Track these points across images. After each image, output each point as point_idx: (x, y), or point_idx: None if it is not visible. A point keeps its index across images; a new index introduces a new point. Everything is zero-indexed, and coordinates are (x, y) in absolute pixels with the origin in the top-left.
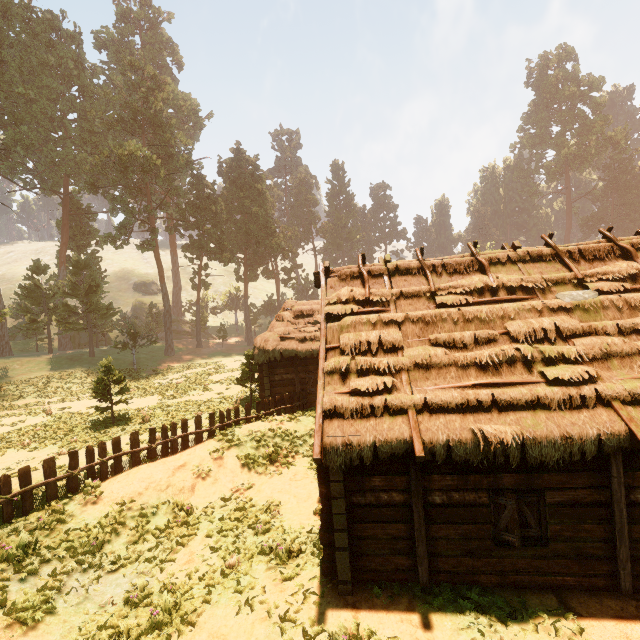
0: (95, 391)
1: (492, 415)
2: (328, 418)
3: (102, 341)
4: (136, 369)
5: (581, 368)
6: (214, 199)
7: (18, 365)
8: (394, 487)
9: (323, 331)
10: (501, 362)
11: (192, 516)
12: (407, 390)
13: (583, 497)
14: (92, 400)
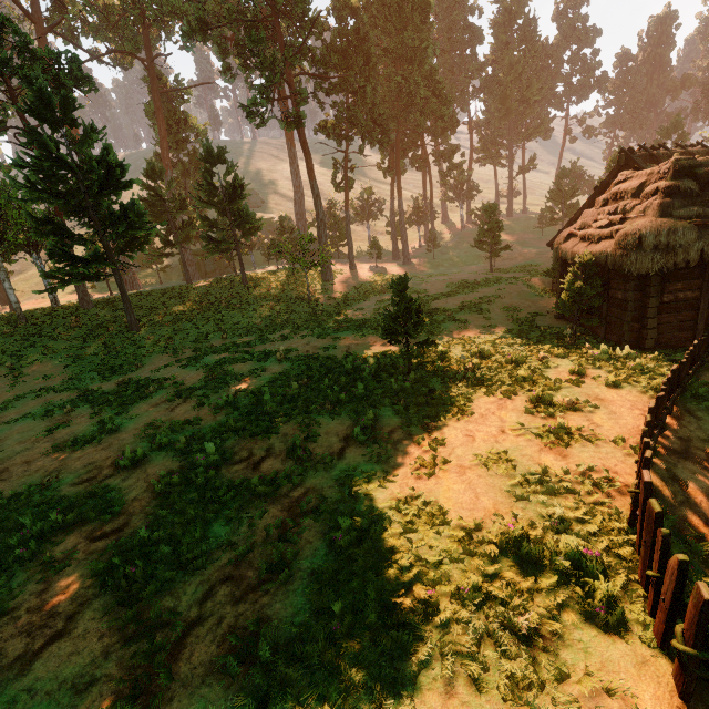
0: (384, 328)
1: None
2: None
3: (228, 268)
4: (308, 298)
5: None
6: (362, 36)
7: (172, 299)
8: None
9: None
10: None
11: None
12: None
13: None
14: (307, 339)
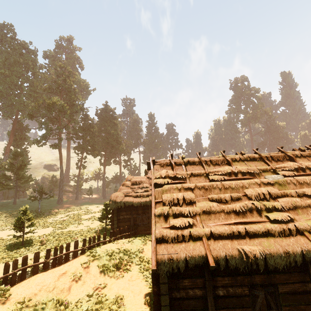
0: (15, 225)
1: (246, 240)
2: (158, 243)
3: (21, 195)
4: (39, 211)
5: (285, 214)
6: (92, 125)
7: None
8: (196, 286)
9: (153, 192)
10: (246, 210)
11: (68, 309)
12: (200, 226)
13: (298, 288)
14: (10, 230)
